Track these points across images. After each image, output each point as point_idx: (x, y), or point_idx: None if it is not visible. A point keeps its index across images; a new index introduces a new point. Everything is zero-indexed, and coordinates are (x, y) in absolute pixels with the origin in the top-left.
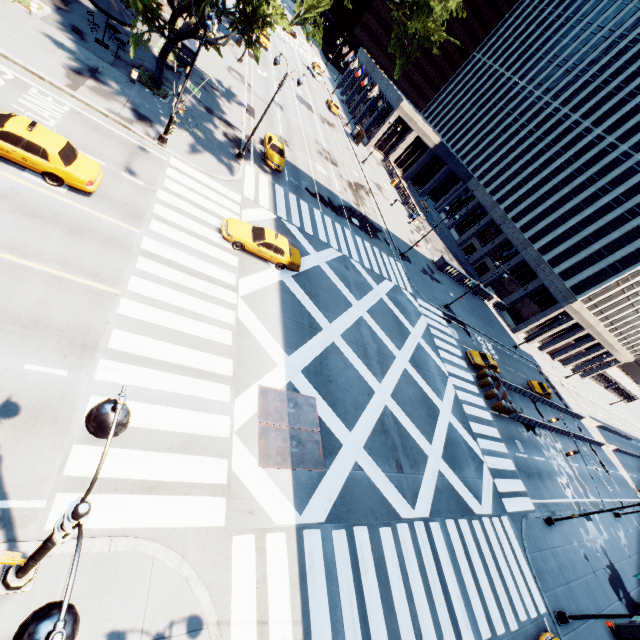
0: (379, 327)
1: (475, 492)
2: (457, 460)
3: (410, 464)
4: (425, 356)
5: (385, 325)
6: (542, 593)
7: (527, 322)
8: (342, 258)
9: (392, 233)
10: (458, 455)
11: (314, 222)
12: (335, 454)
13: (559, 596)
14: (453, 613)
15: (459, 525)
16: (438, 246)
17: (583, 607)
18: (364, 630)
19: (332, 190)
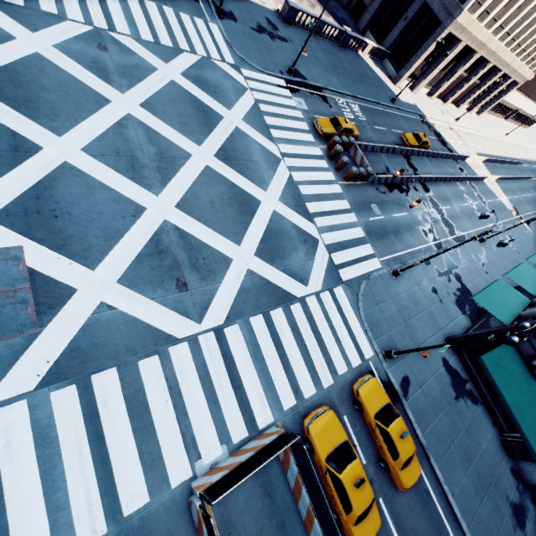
0: (163, 122)
1: (301, 276)
2: (279, 250)
3: (201, 277)
4: (246, 143)
5: (176, 117)
6: (372, 341)
7: (408, 64)
8: (93, 34)
9: None
10: (282, 245)
11: None
12: (62, 305)
13: (393, 336)
14: (246, 403)
15: (270, 317)
16: None
17: (419, 335)
18: (103, 471)
19: None
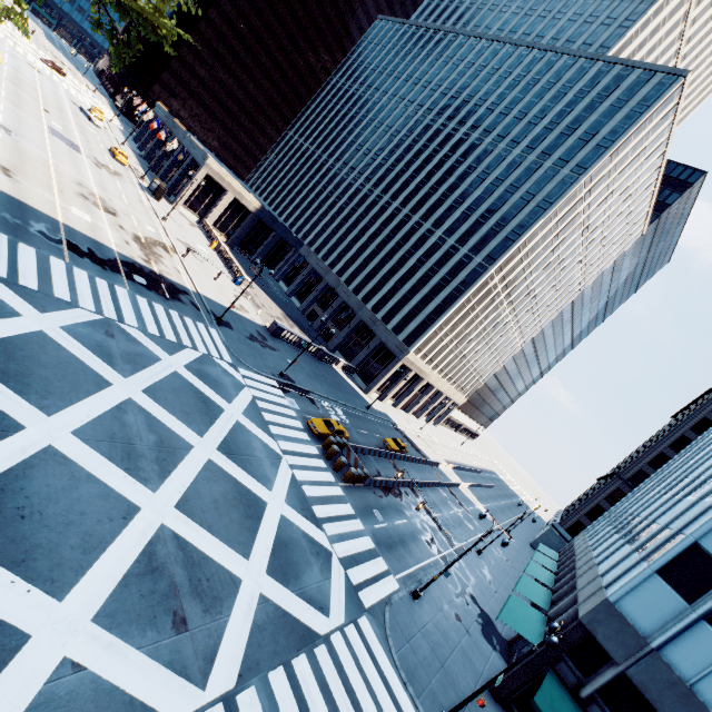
0: (165, 410)
1: (320, 602)
2: (293, 566)
3: (205, 607)
4: (247, 437)
5: (178, 406)
6: (416, 701)
7: (375, 380)
8: (102, 322)
9: (205, 296)
10: (295, 558)
11: (47, 273)
12: (0, 668)
13: (436, 690)
14: None
15: (293, 669)
16: (275, 312)
17: (462, 686)
18: None
19: (99, 240)
